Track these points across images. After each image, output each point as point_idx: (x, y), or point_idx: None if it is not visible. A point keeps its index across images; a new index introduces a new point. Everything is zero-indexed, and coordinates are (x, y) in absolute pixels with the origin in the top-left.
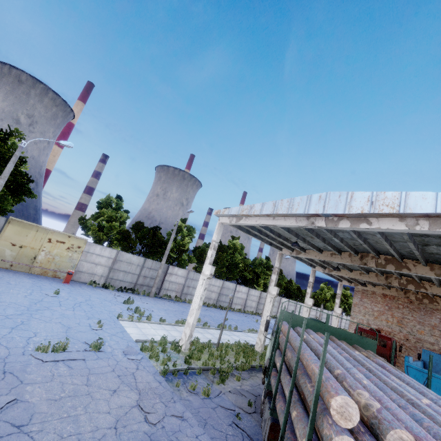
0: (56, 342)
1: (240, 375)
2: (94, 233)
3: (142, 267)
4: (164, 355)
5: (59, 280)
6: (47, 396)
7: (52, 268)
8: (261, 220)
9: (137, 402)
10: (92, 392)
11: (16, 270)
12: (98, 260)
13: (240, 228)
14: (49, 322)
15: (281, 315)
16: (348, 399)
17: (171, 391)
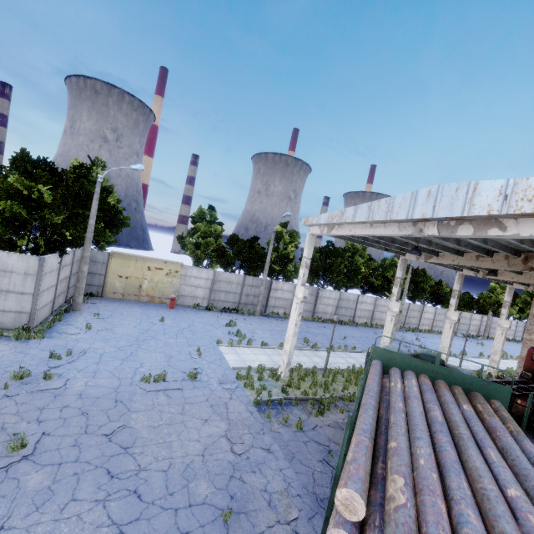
0: (159, 372)
1: (346, 406)
2: (192, 253)
3: (242, 285)
4: (260, 384)
5: (165, 305)
6: (148, 423)
7: (157, 295)
8: (356, 228)
9: (226, 432)
10: (186, 421)
11: (128, 299)
12: (197, 282)
13: (339, 236)
14: (154, 352)
15: (375, 352)
16: (354, 493)
17: (262, 422)
